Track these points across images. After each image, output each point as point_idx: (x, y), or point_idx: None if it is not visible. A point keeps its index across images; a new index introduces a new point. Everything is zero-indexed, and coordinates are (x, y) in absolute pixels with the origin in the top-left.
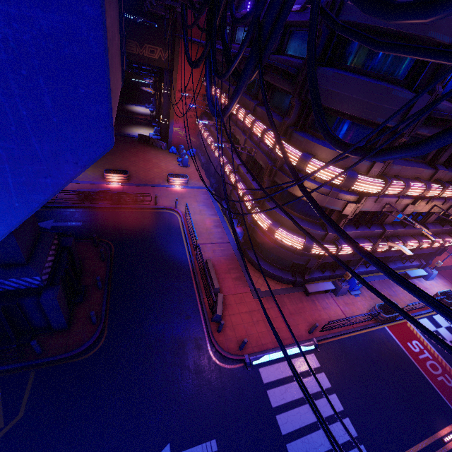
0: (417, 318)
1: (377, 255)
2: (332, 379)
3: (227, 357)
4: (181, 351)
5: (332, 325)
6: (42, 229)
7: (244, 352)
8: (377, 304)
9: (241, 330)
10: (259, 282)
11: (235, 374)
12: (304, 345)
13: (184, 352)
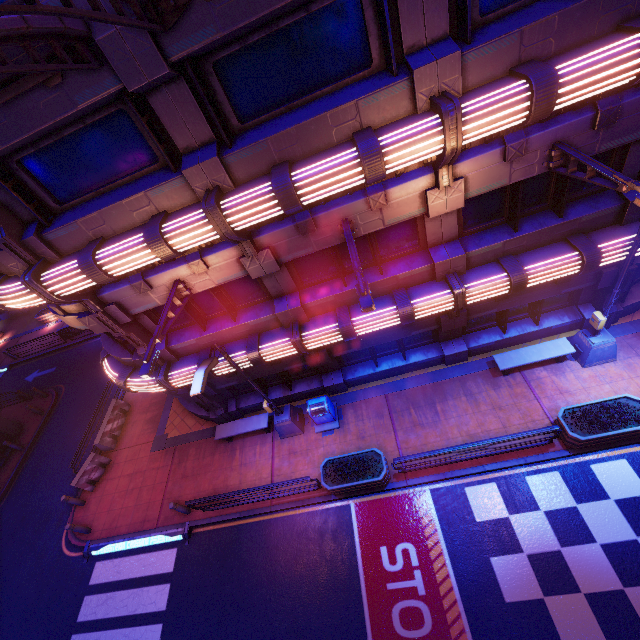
0: (463, 484)
1: (351, 347)
2: (174, 598)
3: (71, 541)
4: (42, 527)
5: (213, 504)
6: (26, 384)
7: (89, 537)
8: (327, 459)
9: (107, 503)
10: (175, 422)
11: (69, 566)
12: (167, 533)
13: (45, 528)
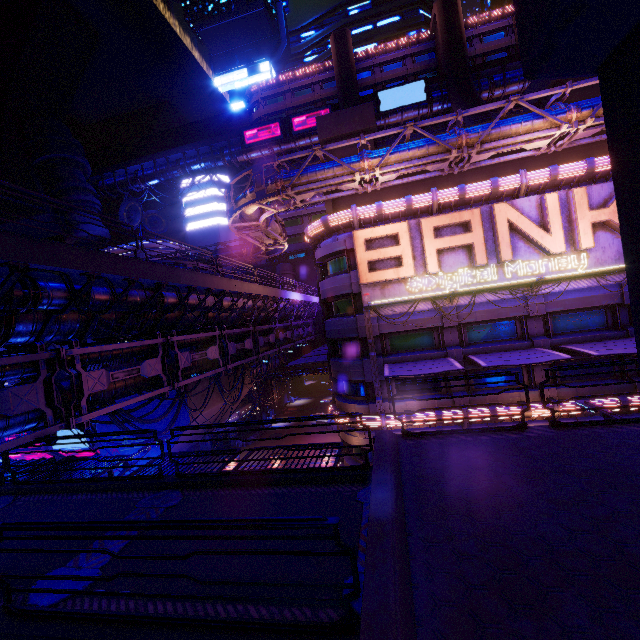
0: None
1: None
2: None
3: None
4: None
5: None
6: None
7: None
8: None
9: None
10: None
11: None
12: None
13: None
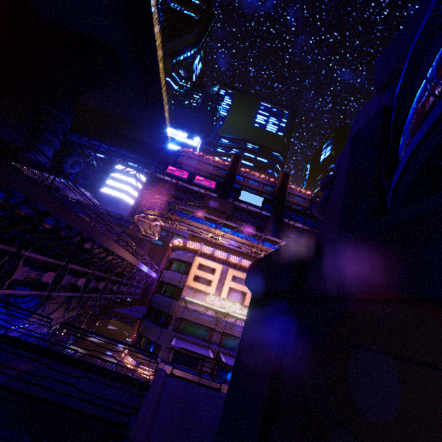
0: None
1: None
2: None
3: None
4: None
5: None
6: None
7: None
8: None
9: None
10: None
11: None
12: None
13: None
